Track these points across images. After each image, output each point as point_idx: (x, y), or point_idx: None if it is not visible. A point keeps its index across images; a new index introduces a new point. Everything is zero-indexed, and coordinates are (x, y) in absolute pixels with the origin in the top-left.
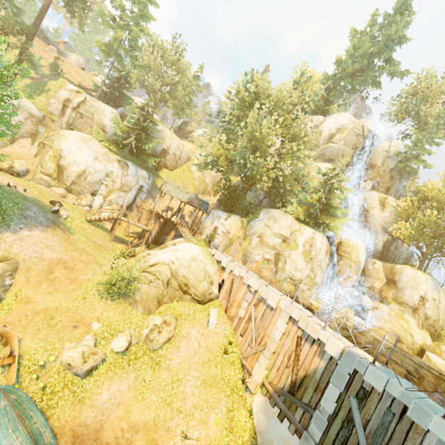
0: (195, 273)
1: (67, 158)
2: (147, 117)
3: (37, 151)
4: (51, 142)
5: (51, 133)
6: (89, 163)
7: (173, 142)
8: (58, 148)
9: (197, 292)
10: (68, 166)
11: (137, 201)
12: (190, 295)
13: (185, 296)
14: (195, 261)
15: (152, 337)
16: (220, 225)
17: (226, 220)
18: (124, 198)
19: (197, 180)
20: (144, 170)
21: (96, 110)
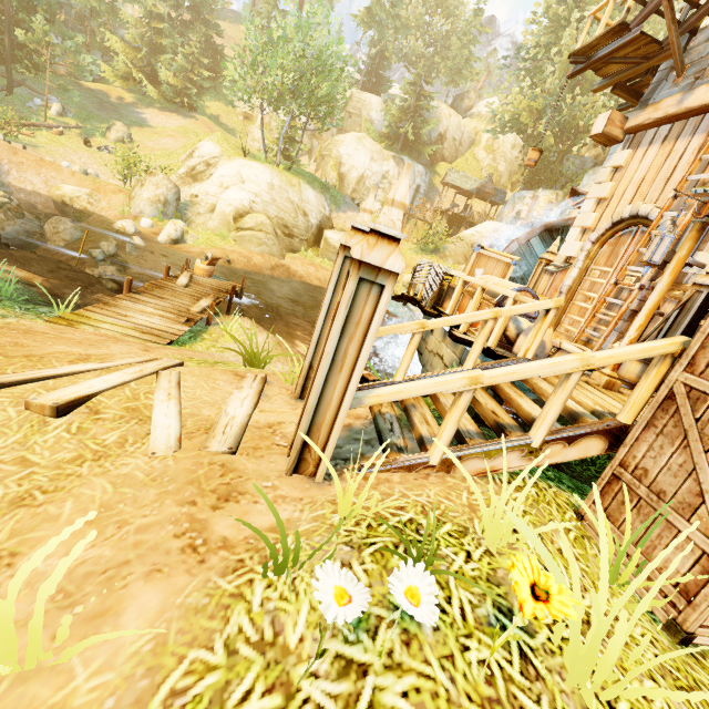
0: None
1: (347, 164)
2: (421, 92)
3: (317, 166)
4: (330, 152)
5: (326, 143)
6: (366, 166)
7: (451, 122)
8: (337, 156)
9: None
10: (348, 173)
11: (414, 207)
12: None
13: None
14: (496, 233)
15: None
16: (525, 207)
17: (532, 199)
18: None
19: (485, 170)
20: (421, 165)
21: (362, 104)
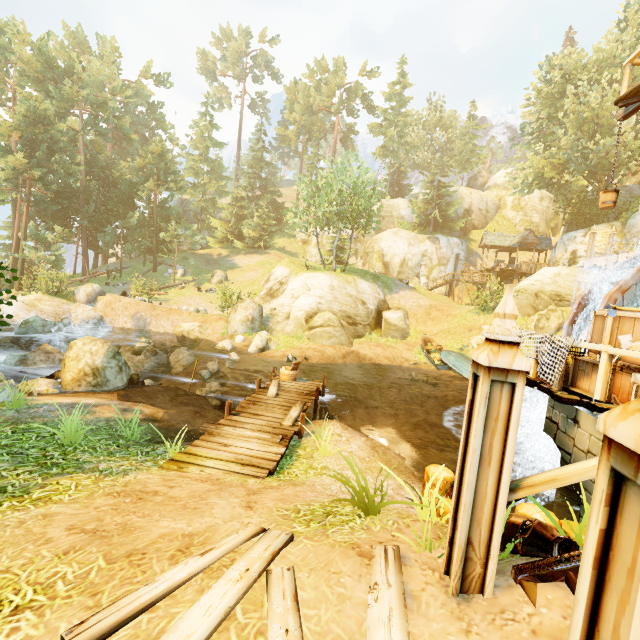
0: (565, 285)
1: (388, 254)
2: (440, 185)
3: (363, 262)
4: (372, 248)
5: (367, 243)
6: (405, 251)
7: (473, 198)
8: (379, 250)
9: (575, 297)
10: (391, 260)
11: (457, 272)
12: (567, 301)
13: (562, 304)
14: (558, 277)
15: (541, 325)
16: (579, 246)
17: (585, 236)
18: (445, 272)
19: (519, 225)
20: (455, 238)
21: (392, 207)
